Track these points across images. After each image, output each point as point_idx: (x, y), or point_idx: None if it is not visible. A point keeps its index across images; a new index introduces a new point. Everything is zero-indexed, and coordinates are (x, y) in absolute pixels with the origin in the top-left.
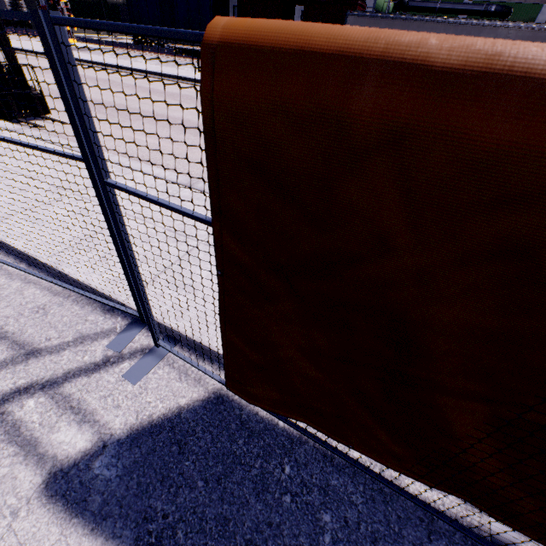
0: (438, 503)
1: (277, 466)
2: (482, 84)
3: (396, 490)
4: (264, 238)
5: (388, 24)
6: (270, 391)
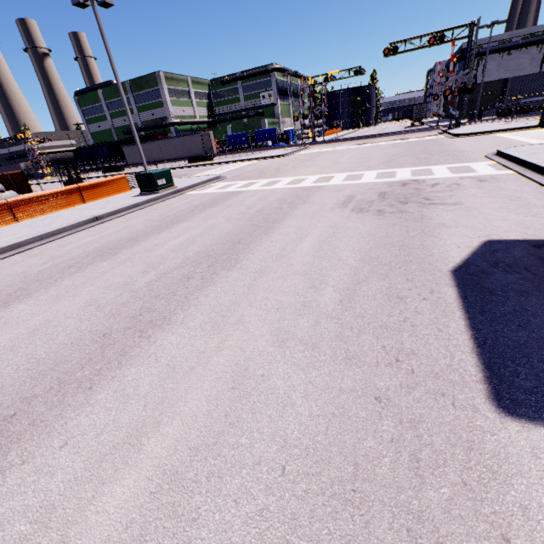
0: None
1: None
2: (0, 175)
3: None
4: (0, 181)
5: (132, 147)
6: None
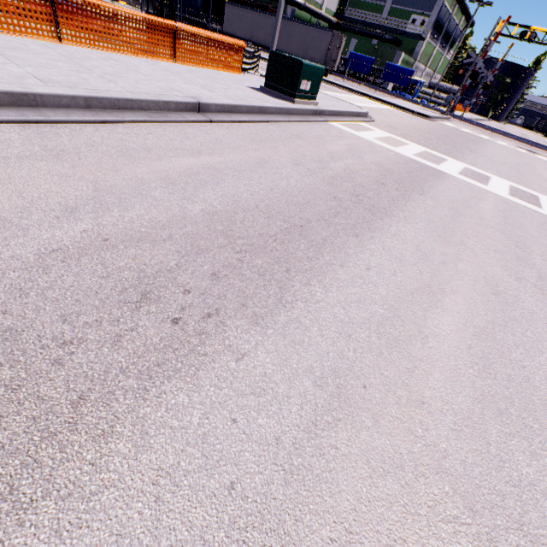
0: None
1: None
2: None
3: None
4: None
5: (238, 9)
6: None
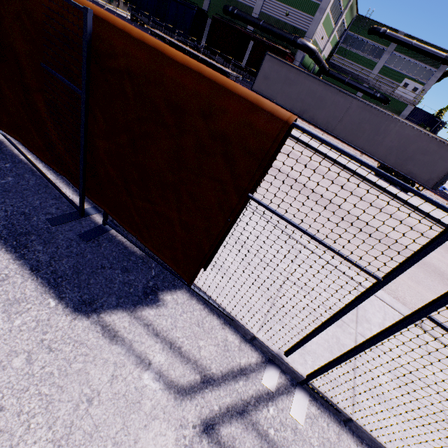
0: (70, 197)
1: (4, 163)
2: None
3: (51, 182)
4: None
5: (288, 69)
6: (4, 115)
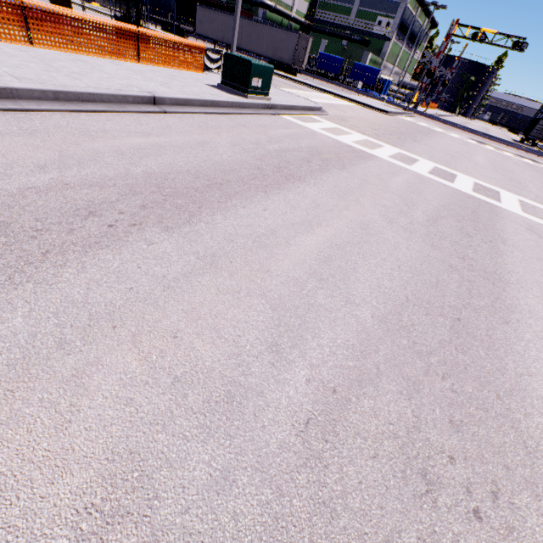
0: None
1: None
2: None
3: None
4: None
5: (209, 12)
6: None
